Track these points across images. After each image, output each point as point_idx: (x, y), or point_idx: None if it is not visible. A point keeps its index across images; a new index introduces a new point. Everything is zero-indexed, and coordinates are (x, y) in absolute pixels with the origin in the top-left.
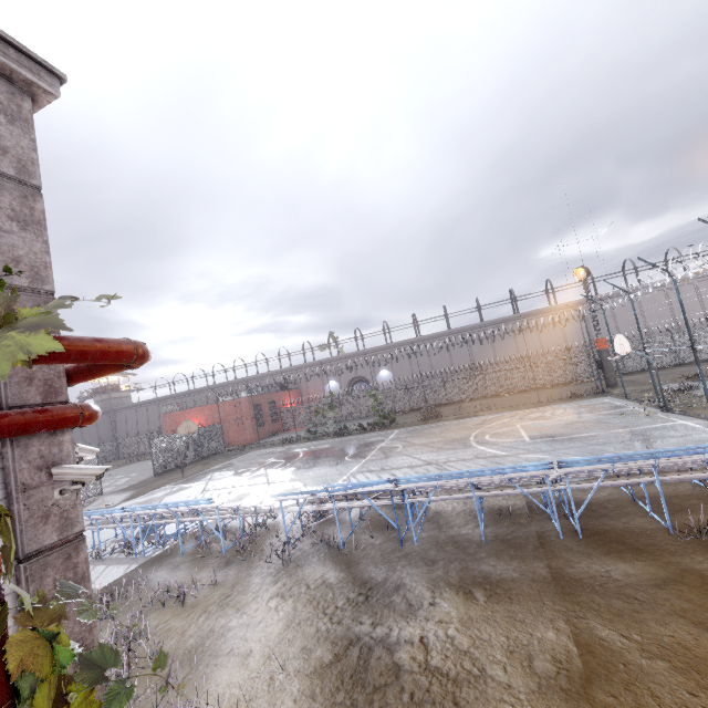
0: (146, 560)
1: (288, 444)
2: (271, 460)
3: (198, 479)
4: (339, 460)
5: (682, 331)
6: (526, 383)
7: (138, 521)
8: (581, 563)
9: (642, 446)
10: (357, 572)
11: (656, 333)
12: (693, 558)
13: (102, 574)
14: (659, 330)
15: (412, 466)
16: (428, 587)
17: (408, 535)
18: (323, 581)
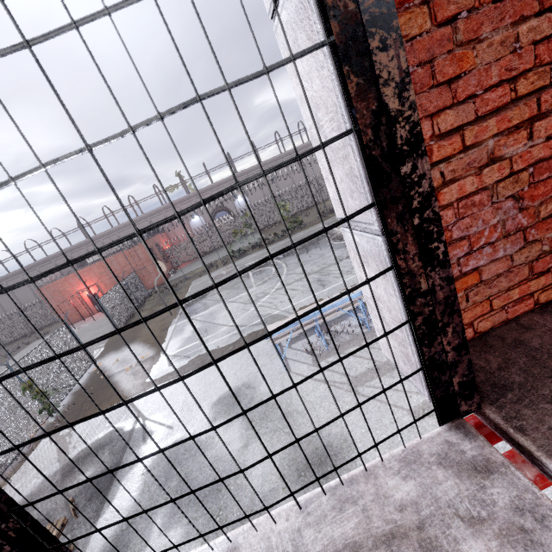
0: None
1: (220, 266)
2: (249, 273)
3: (203, 307)
4: (335, 245)
5: None
6: None
7: None
8: None
9: None
10: None
11: None
12: None
13: (378, 347)
14: None
15: None
16: None
17: None
18: None
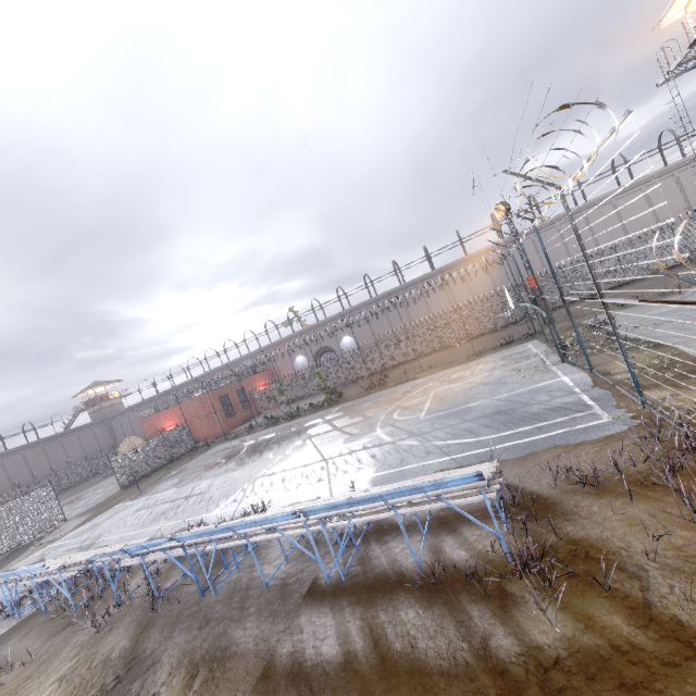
0: (18, 622)
1: (247, 434)
2: (216, 461)
3: (146, 493)
4: (262, 458)
5: (634, 243)
6: (477, 328)
7: (5, 586)
8: (313, 624)
9: (503, 421)
10: (142, 641)
11: (608, 250)
12: (407, 614)
13: None
14: (603, 250)
15: (307, 464)
16: (172, 667)
17: (222, 579)
18: (107, 655)
